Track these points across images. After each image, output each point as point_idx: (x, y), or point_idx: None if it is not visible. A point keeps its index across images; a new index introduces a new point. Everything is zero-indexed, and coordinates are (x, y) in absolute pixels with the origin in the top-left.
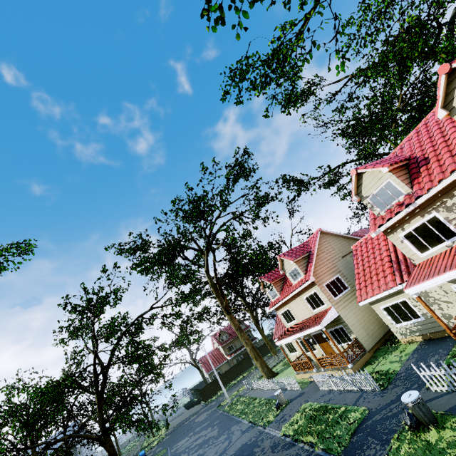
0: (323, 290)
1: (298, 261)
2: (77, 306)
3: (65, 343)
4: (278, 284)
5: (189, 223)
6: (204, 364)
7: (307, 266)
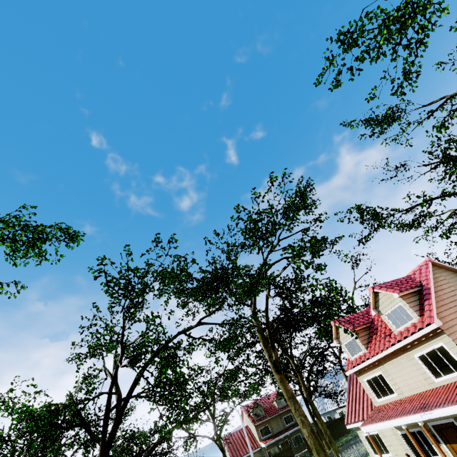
0: None
1: (404, 295)
2: (112, 279)
3: (80, 360)
4: (363, 334)
5: (247, 240)
6: (229, 446)
7: (420, 305)
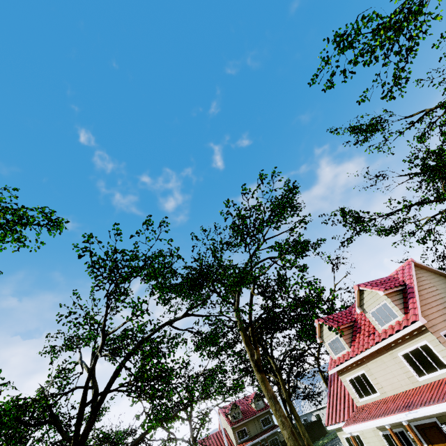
0: (443, 341)
1: (389, 293)
2: (98, 260)
3: (55, 353)
4: (346, 333)
5: (235, 235)
6: None
7: (405, 304)
